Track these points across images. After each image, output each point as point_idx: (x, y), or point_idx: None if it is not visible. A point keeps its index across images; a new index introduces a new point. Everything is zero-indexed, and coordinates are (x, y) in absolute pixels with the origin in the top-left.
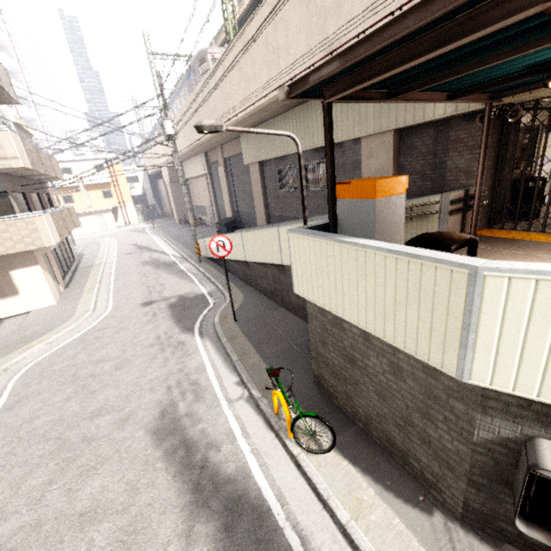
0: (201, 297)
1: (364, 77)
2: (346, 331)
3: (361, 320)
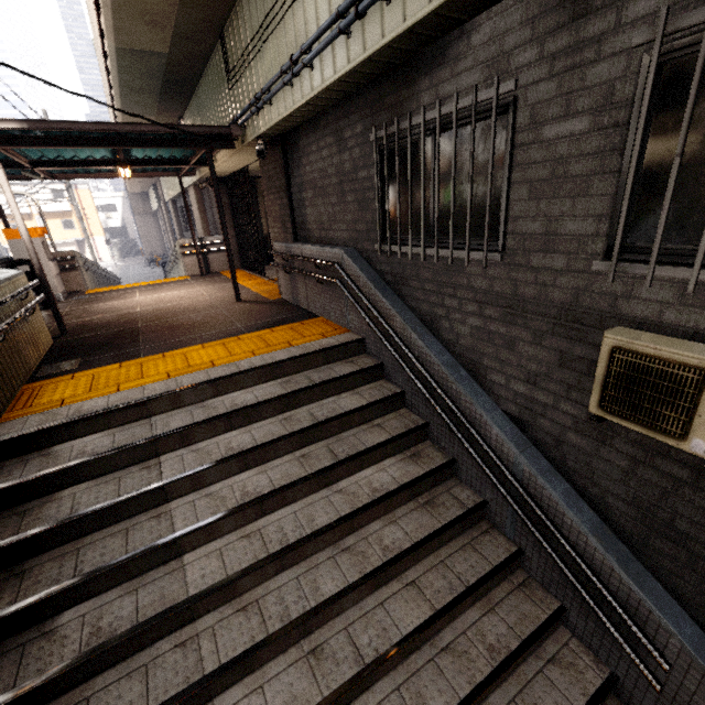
0: None
1: None
2: None
3: None
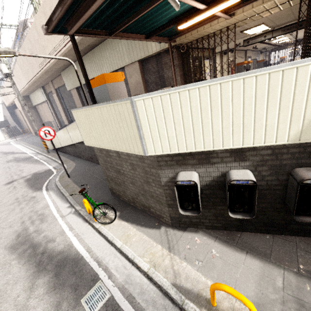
0: (48, 171)
1: (79, 17)
2: (112, 157)
3: (110, 145)
